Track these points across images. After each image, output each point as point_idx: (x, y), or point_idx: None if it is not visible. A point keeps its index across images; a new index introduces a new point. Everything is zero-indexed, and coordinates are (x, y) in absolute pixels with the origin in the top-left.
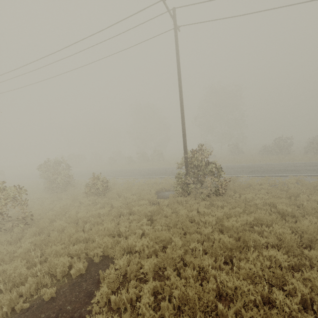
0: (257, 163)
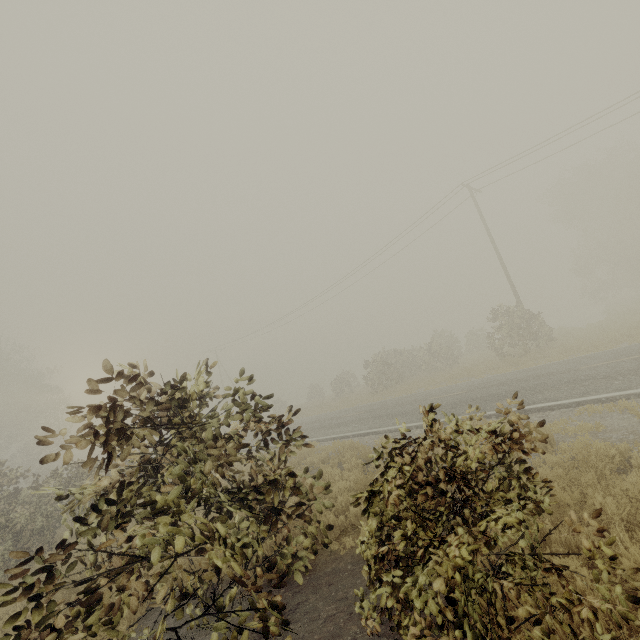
0: (320, 437)
